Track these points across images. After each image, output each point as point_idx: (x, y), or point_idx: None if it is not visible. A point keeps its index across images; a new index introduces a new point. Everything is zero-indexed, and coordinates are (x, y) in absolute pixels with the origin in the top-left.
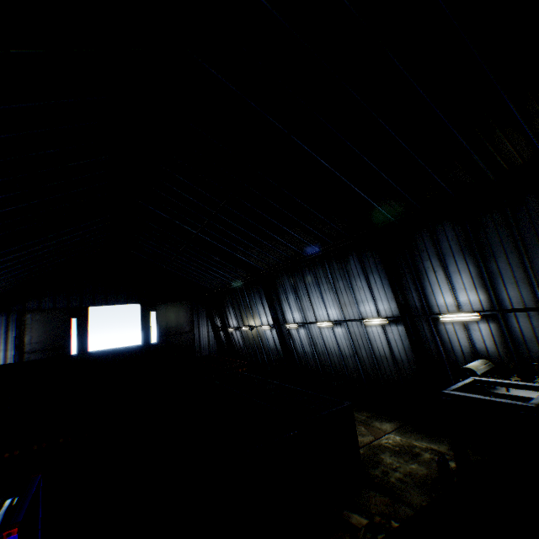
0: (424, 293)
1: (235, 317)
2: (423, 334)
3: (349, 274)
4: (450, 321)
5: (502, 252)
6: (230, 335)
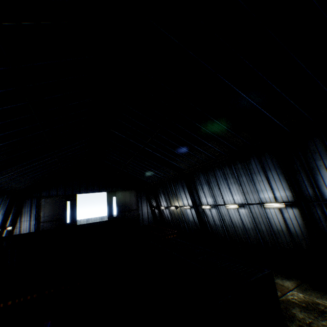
0: (316, 184)
1: (165, 200)
2: (315, 215)
3: (251, 172)
4: None
5: None
6: (161, 212)
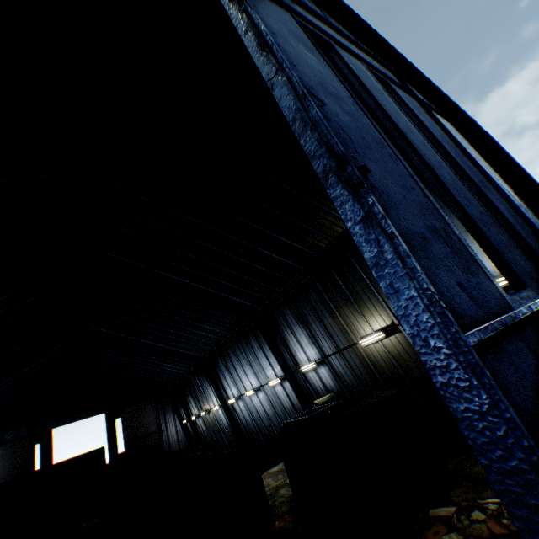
0: (292, 354)
1: (195, 405)
2: (302, 384)
3: (253, 349)
4: (306, 370)
5: (312, 320)
6: (195, 424)
